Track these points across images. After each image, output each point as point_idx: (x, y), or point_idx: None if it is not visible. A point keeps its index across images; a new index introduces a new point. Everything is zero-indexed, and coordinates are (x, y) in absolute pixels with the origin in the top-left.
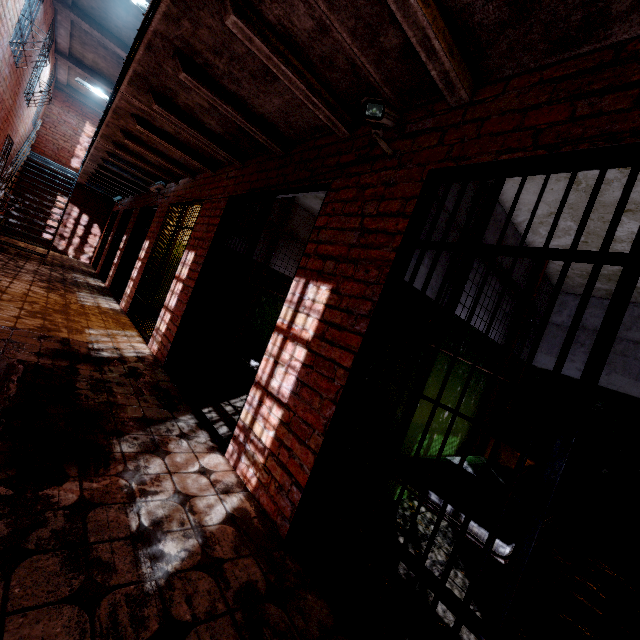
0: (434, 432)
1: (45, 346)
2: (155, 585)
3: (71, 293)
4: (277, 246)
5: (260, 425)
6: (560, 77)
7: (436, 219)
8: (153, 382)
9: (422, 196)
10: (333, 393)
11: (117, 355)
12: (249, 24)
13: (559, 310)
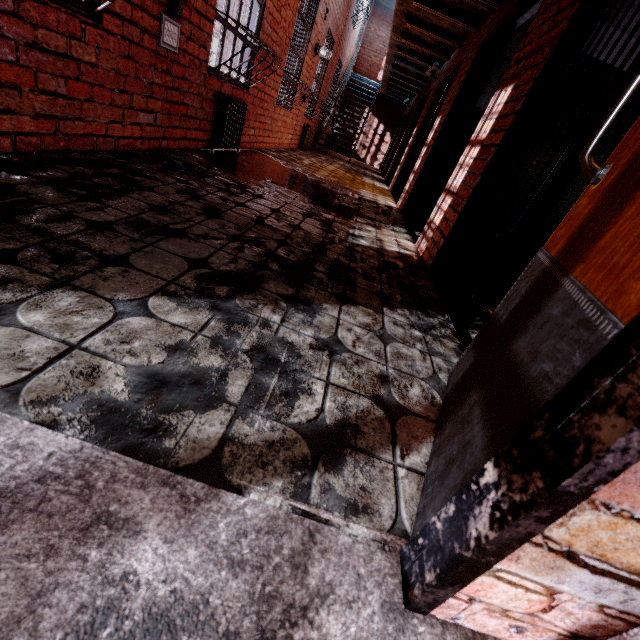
0: None
1: (336, 187)
2: (351, 242)
3: (359, 176)
4: None
5: (438, 215)
6: None
7: None
8: (389, 214)
9: None
10: (483, 168)
11: (373, 201)
12: None
13: None
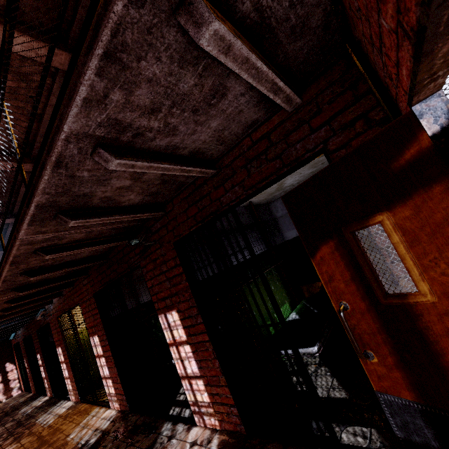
0: (273, 314)
1: None
2: None
3: (33, 426)
4: (137, 290)
5: (199, 395)
6: (186, 196)
7: (190, 259)
8: (132, 427)
9: (178, 254)
10: (212, 355)
11: (99, 434)
12: (56, 251)
13: (276, 210)
